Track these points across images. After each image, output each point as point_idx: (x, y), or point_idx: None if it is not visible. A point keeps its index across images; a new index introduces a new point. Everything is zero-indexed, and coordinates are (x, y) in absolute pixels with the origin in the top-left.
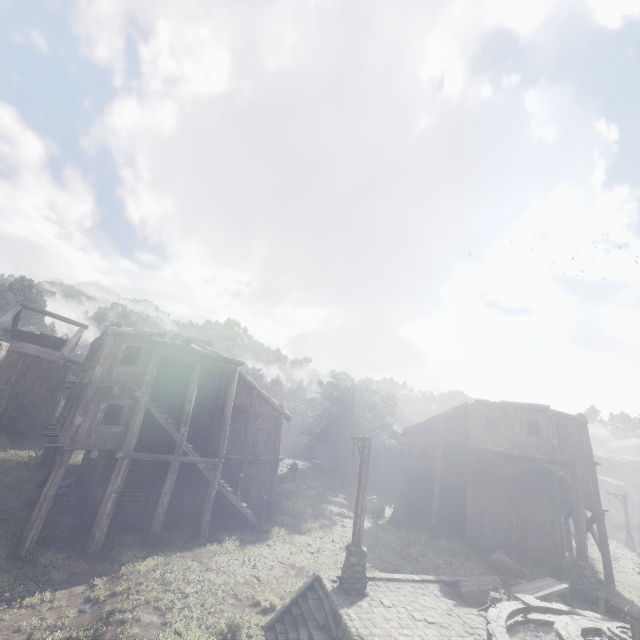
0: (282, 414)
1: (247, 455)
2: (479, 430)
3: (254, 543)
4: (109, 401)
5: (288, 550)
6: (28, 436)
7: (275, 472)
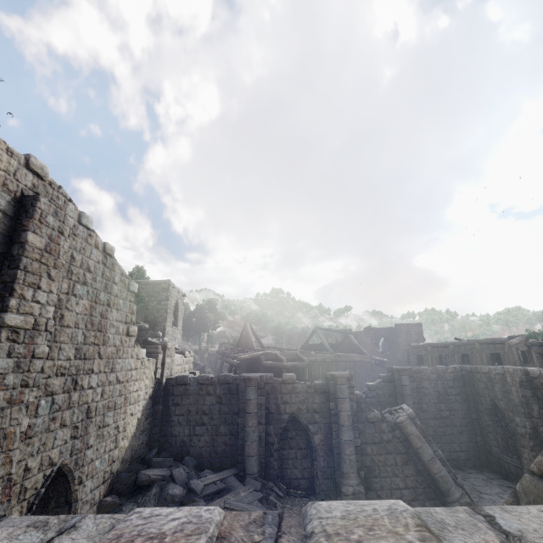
0: None
1: None
2: None
3: None
4: None
5: None
6: None
7: None
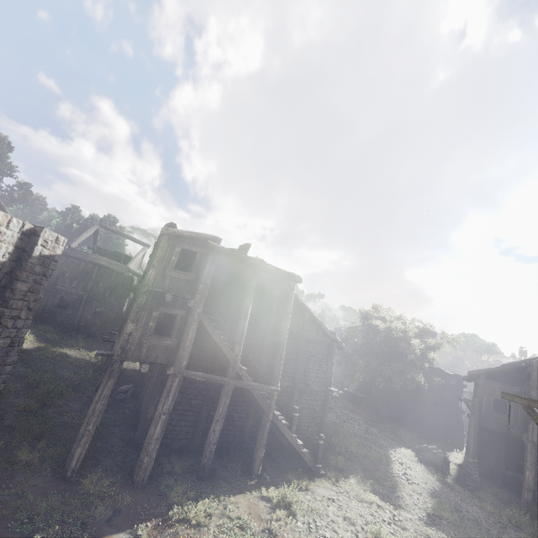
0: (335, 341)
1: (298, 383)
2: None
3: (313, 493)
4: (161, 309)
5: (357, 512)
6: (99, 338)
7: (326, 405)
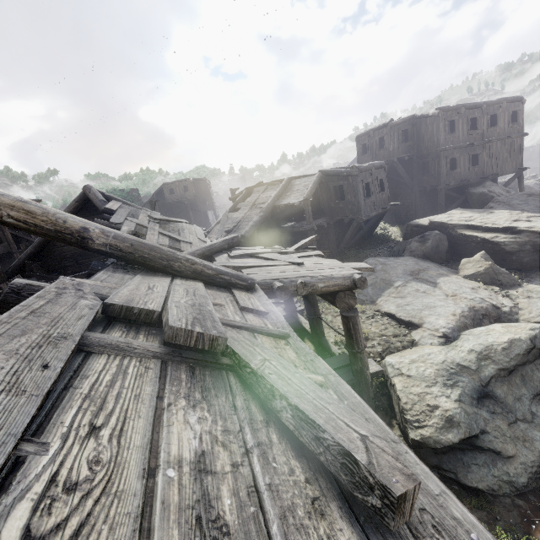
0: None
1: None
2: (168, 195)
3: None
4: None
5: None
6: None
7: None
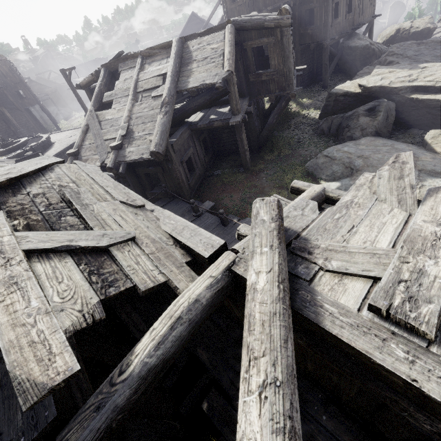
0: None
1: None
2: None
3: None
4: None
5: None
6: None
7: None
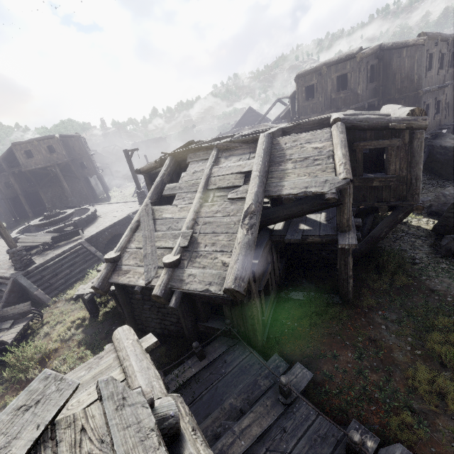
0: None
1: None
2: (24, 160)
3: None
4: None
5: None
6: None
7: None
